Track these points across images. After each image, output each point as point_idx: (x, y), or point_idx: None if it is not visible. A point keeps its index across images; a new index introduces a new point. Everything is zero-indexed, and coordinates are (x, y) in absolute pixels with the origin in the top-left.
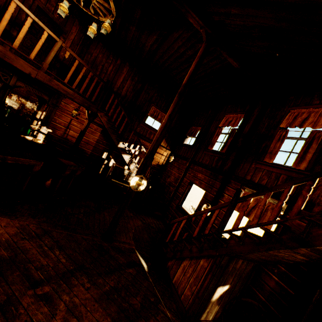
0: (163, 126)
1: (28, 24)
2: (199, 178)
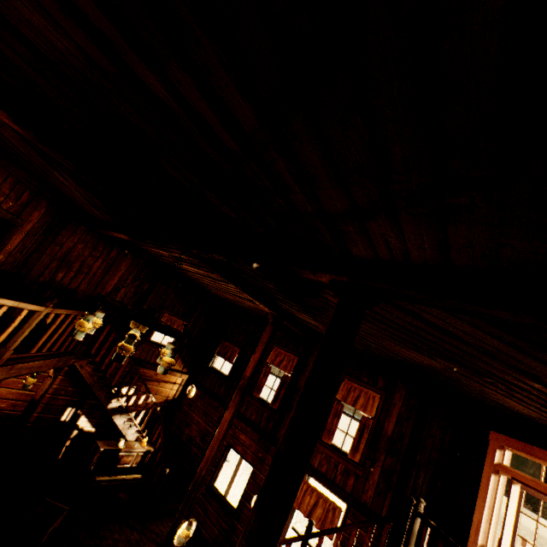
0: (221, 437)
1: None
2: (243, 442)
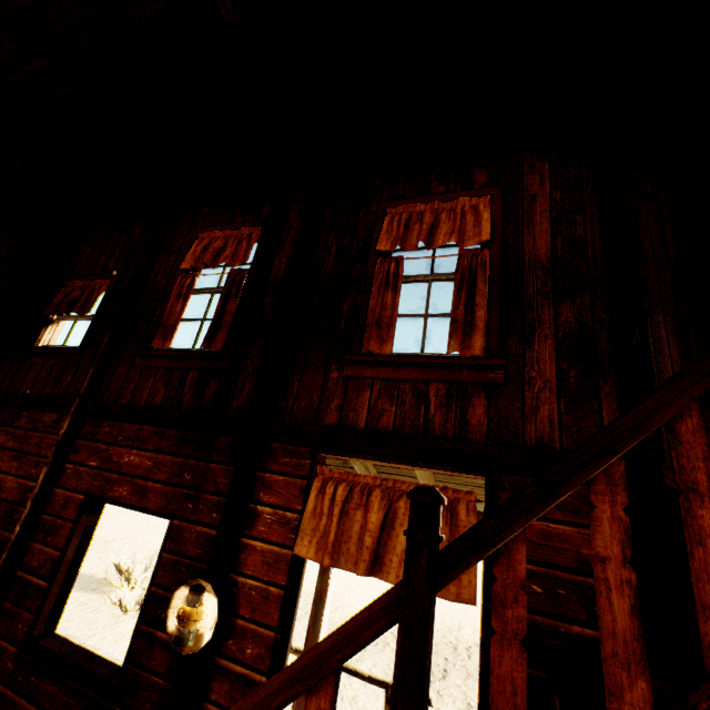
0: None
1: None
2: (134, 469)
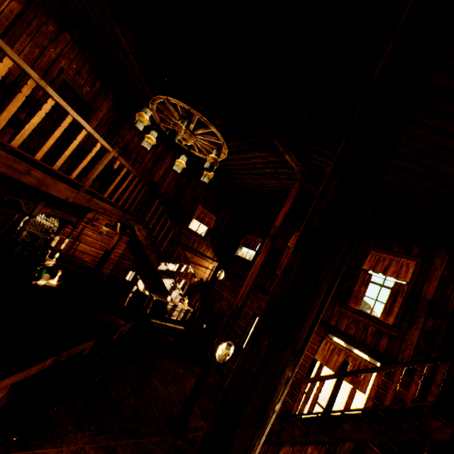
0: (255, 276)
1: (80, 137)
2: None
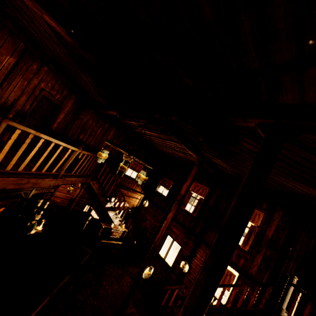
0: (167, 226)
1: (58, 150)
2: (175, 233)
